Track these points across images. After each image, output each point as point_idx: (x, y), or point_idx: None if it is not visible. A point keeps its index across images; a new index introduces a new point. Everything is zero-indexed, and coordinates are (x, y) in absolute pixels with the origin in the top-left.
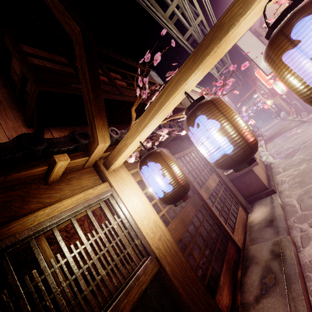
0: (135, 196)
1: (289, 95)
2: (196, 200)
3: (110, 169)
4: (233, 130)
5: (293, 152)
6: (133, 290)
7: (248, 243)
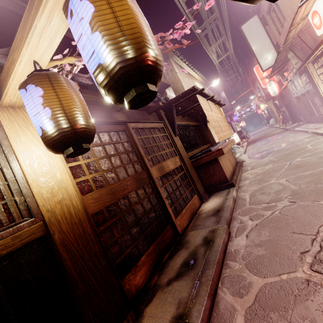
0: (39, 146)
1: (281, 101)
2: (142, 176)
3: (2, 102)
4: (114, 24)
5: (266, 154)
6: None
7: (189, 229)
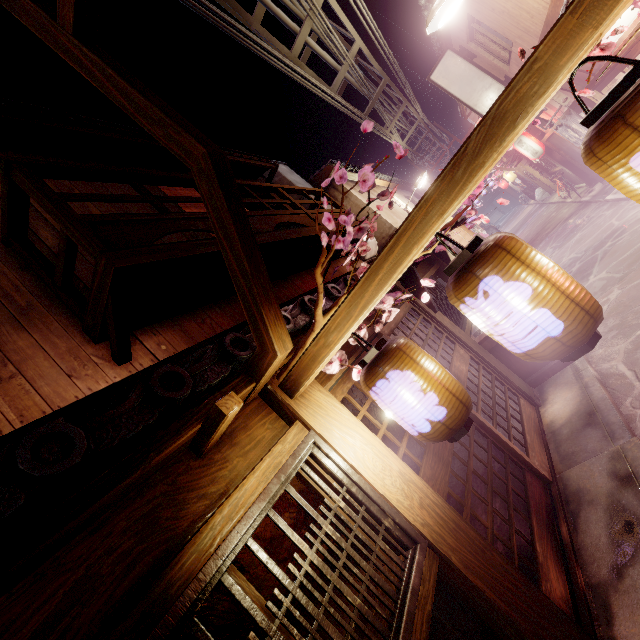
0: (353, 434)
1: (546, 157)
2: None
3: (297, 395)
4: (556, 293)
5: (585, 268)
6: (415, 618)
7: (559, 467)
